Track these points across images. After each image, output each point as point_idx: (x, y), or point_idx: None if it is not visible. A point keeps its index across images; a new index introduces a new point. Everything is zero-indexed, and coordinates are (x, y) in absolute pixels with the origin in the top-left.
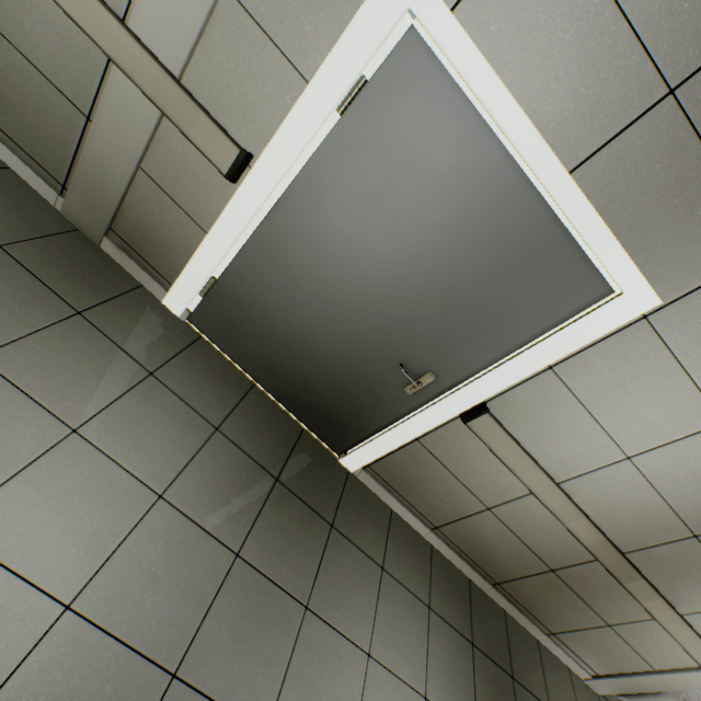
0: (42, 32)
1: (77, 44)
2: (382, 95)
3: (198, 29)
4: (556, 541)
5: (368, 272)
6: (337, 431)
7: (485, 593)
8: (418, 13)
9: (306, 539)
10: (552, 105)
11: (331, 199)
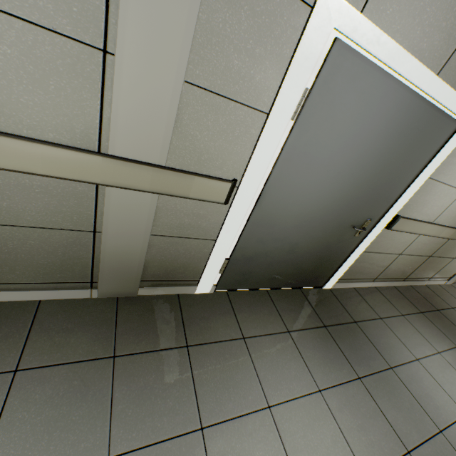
0: (20, 200)
1: (60, 190)
2: (322, 94)
3: (172, 123)
4: (431, 244)
5: (326, 195)
6: (319, 277)
7: (401, 286)
8: (341, 27)
9: (359, 340)
10: (426, 42)
11: (297, 173)
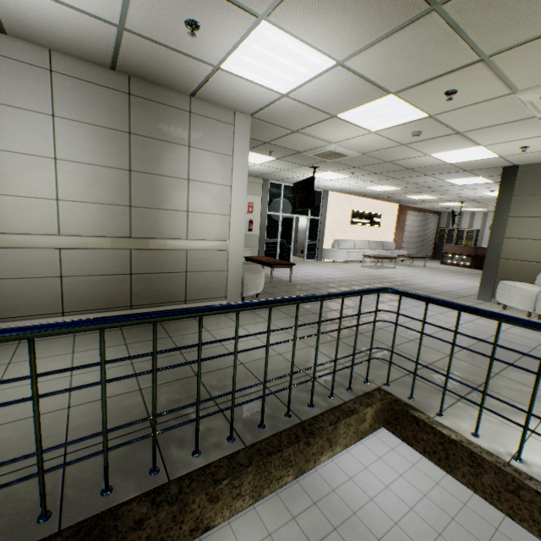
0: None
1: None
2: None
3: None
4: (108, 260)
5: None
6: None
7: None
8: None
9: None
10: None
11: None
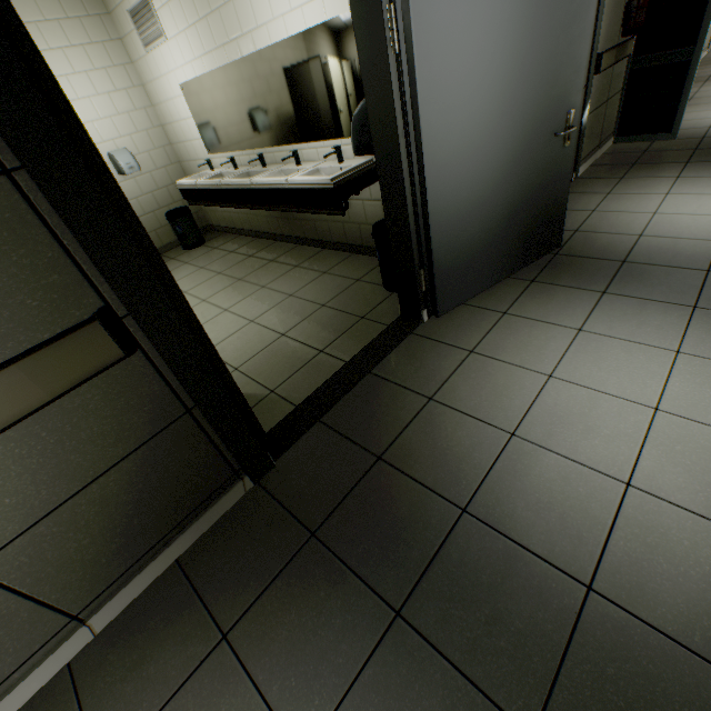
0: None
1: None
2: None
3: None
4: None
5: None
6: None
7: None
8: None
9: None
10: None
11: None
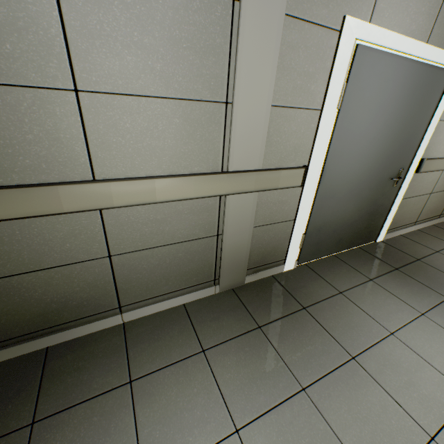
0: (176, 222)
1: (199, 208)
2: (354, 84)
3: (265, 137)
4: None
5: (367, 158)
6: (372, 232)
7: (438, 223)
8: (359, 37)
9: (429, 272)
10: (414, 25)
11: (345, 147)
